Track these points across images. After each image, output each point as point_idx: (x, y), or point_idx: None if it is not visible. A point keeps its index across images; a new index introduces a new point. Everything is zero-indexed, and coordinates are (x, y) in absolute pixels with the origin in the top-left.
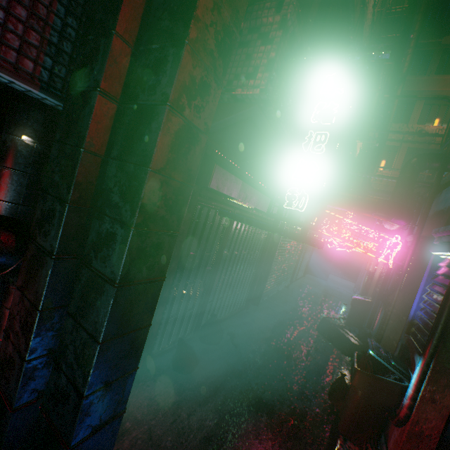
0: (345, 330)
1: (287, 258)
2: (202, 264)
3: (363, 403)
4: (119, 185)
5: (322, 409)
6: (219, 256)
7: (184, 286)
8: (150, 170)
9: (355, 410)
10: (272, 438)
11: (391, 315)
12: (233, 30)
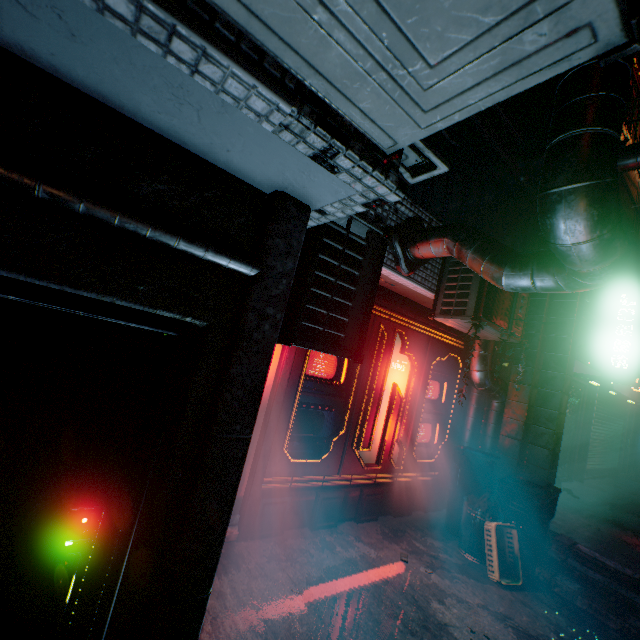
0: None
1: (606, 431)
2: None
3: None
4: (552, 361)
5: None
6: None
7: None
8: (568, 355)
9: None
10: None
11: None
12: (582, 306)
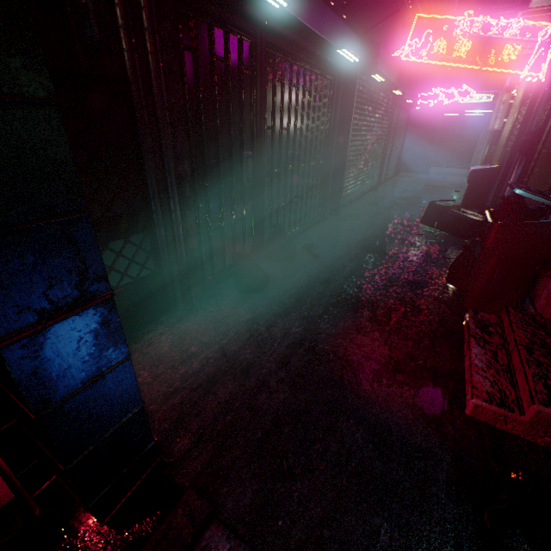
0: (462, 210)
1: (368, 142)
2: (235, 146)
3: (501, 267)
4: None
5: (440, 293)
6: (258, 131)
7: (217, 184)
8: None
9: (488, 279)
10: (379, 329)
11: (538, 160)
12: None
